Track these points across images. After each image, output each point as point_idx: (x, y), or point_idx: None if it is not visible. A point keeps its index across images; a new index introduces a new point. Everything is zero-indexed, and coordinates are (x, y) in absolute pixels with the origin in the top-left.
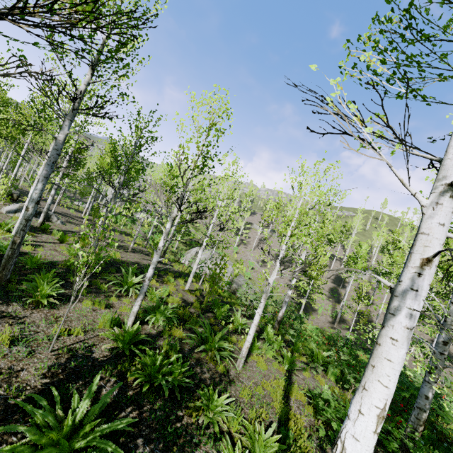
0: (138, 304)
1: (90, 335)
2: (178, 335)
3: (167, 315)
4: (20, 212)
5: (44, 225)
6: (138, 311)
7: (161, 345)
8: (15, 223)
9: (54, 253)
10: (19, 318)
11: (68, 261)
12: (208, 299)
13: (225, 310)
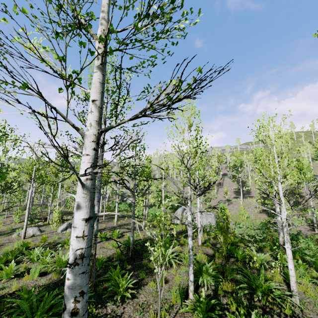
0: (192, 273)
1: (173, 314)
2: (229, 288)
3: (210, 273)
4: (68, 228)
5: None
6: (193, 278)
7: (224, 303)
8: (70, 237)
9: (104, 250)
10: (119, 316)
11: (117, 253)
12: (217, 246)
13: (247, 252)
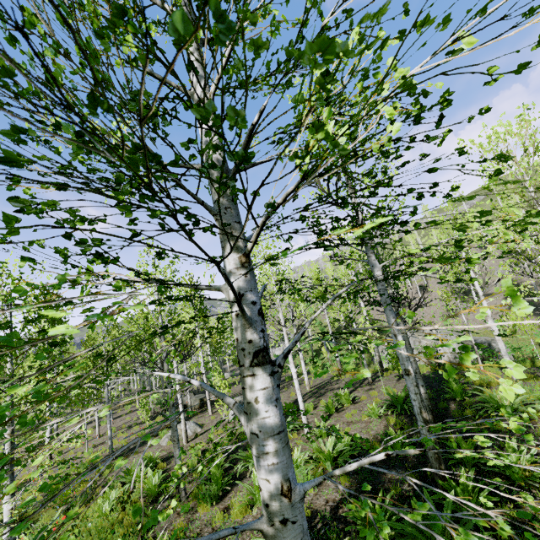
0: None
1: None
2: None
3: None
4: None
5: (286, 407)
6: None
7: None
8: None
9: (360, 426)
10: None
11: (397, 423)
12: None
13: None
